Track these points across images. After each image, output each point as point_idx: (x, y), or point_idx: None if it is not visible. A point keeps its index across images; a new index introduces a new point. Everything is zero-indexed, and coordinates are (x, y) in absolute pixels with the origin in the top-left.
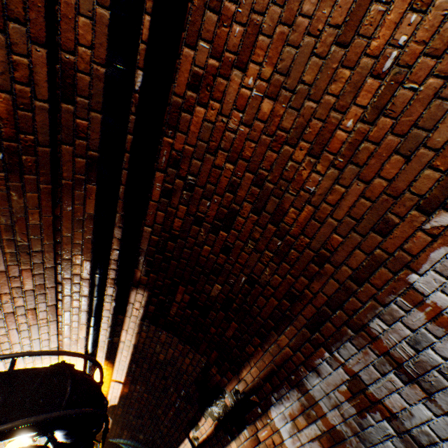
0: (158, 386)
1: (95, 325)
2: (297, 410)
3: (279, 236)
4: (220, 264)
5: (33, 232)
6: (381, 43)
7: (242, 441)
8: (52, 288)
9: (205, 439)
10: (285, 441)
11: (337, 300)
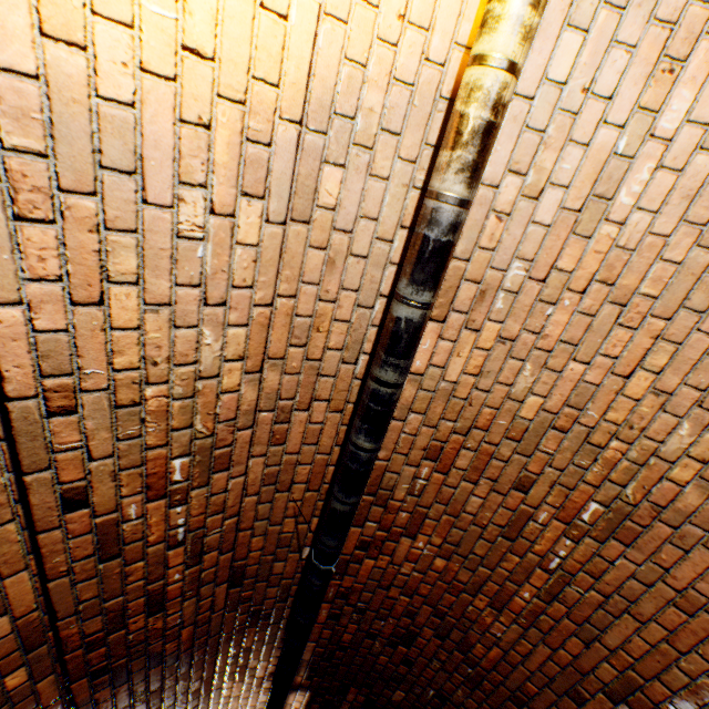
0: None
1: None
2: None
3: (469, 664)
4: (402, 672)
5: (193, 695)
6: (543, 548)
7: None
8: None
9: None
10: None
11: None
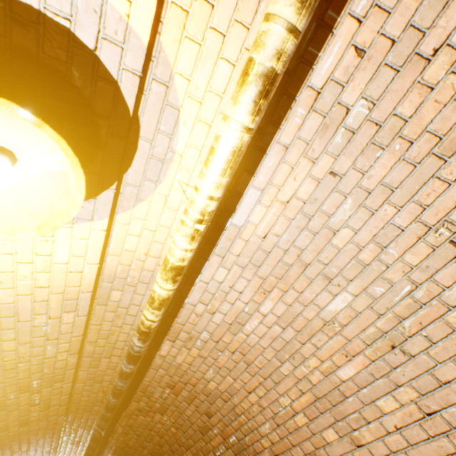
0: None
1: None
2: None
3: None
4: None
5: (46, 452)
6: (215, 444)
7: None
8: None
9: None
10: None
11: None
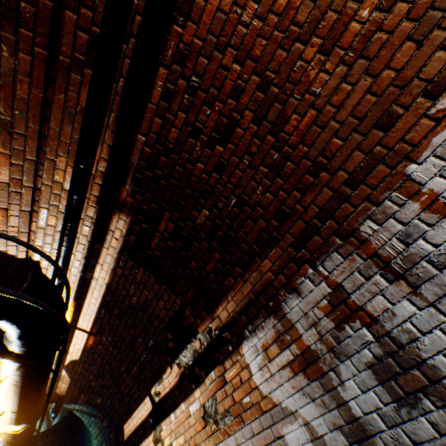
0: (126, 336)
1: (69, 235)
2: (271, 339)
3: (277, 149)
4: (212, 185)
5: (19, 106)
6: None
7: (207, 385)
8: (30, 188)
9: (167, 393)
10: (254, 375)
11: (329, 210)
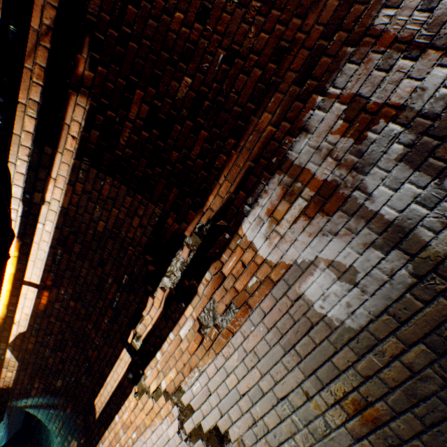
0: (91, 282)
1: (6, 99)
2: (278, 198)
3: None
4: (194, 41)
5: None
6: None
7: (201, 292)
8: None
9: (150, 331)
10: (260, 250)
11: (336, 23)
